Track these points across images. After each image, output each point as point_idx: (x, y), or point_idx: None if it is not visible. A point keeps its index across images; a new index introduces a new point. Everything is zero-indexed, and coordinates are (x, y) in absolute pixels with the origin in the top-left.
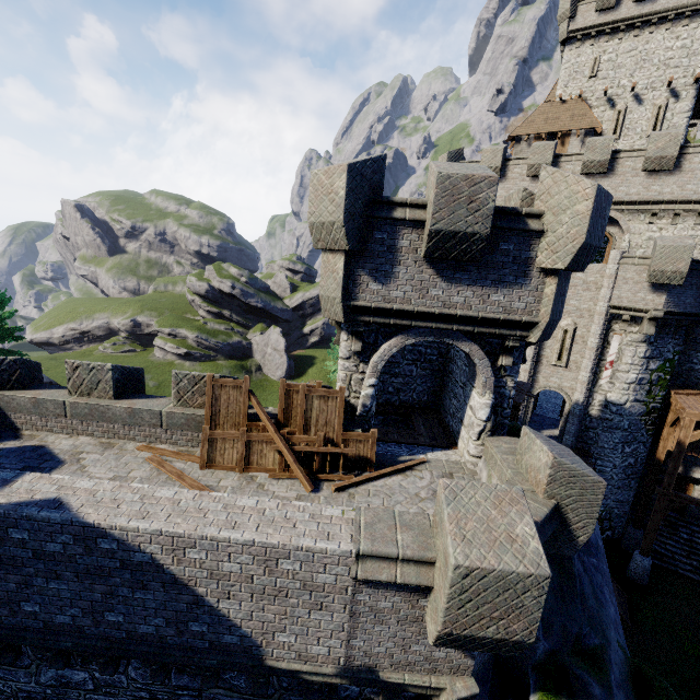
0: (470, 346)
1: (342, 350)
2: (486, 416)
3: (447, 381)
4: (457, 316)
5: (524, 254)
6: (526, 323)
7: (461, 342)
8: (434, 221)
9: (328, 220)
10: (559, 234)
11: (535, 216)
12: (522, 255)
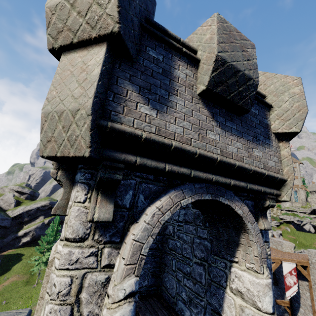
0: (242, 206)
1: (71, 222)
2: (271, 304)
3: (169, 258)
4: (235, 167)
5: (264, 120)
6: (279, 180)
7: (234, 202)
8: (220, 49)
9: None
10: (284, 108)
11: (261, 96)
12: (263, 120)
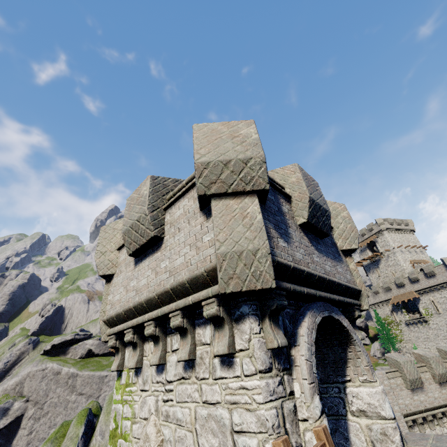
0: (345, 319)
1: (258, 354)
2: (391, 409)
3: None
4: (335, 284)
5: (332, 240)
6: (358, 291)
7: (340, 316)
8: (309, 191)
9: (239, 156)
10: (342, 228)
11: None
12: (332, 240)
